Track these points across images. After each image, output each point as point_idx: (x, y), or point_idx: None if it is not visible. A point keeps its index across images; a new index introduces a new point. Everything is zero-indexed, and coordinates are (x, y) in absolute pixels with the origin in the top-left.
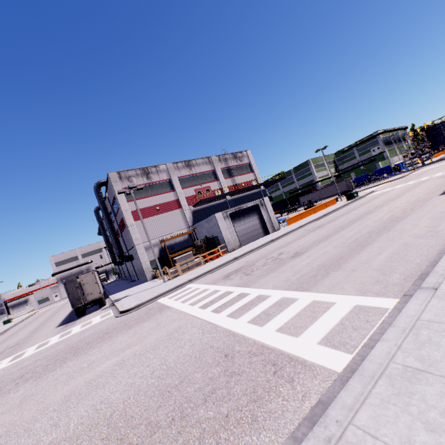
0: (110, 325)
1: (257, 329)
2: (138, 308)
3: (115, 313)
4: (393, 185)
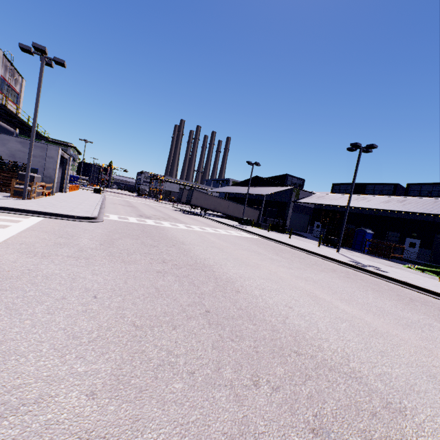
0: (117, 227)
1: (236, 234)
2: (101, 219)
3: (50, 216)
4: (118, 197)
